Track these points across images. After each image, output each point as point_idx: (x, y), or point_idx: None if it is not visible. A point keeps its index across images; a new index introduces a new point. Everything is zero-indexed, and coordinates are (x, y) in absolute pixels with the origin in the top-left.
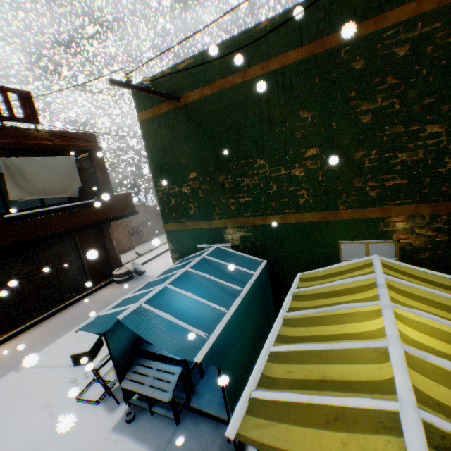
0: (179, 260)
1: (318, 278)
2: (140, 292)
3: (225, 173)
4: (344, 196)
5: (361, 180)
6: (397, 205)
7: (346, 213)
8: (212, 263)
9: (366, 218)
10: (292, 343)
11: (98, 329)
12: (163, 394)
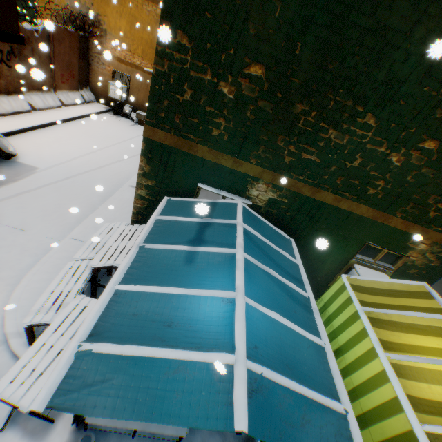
0: (164, 198)
1: (372, 292)
2: (167, 289)
3: (313, 103)
4: (409, 206)
5: (436, 198)
6: (435, 231)
7: (395, 221)
8: (254, 240)
9: (405, 232)
10: (434, 415)
11: (112, 403)
12: (176, 426)
